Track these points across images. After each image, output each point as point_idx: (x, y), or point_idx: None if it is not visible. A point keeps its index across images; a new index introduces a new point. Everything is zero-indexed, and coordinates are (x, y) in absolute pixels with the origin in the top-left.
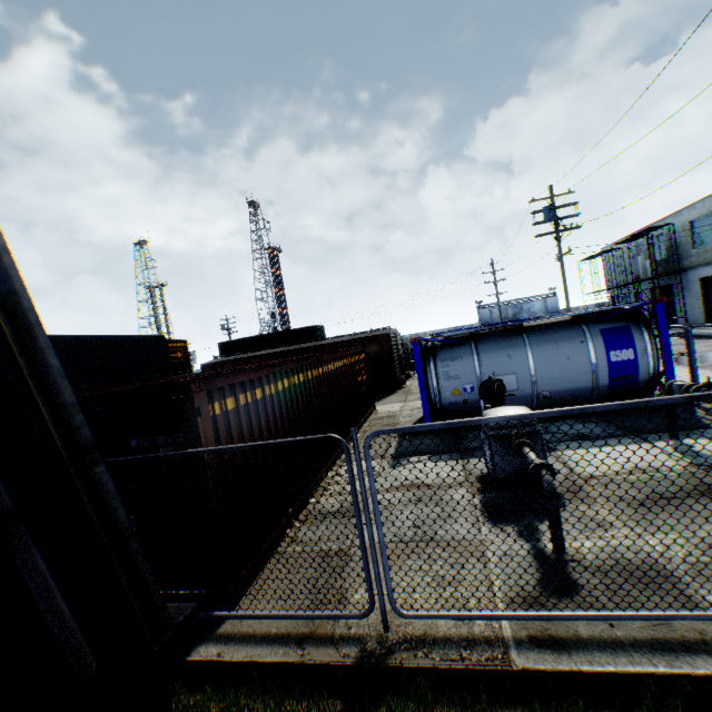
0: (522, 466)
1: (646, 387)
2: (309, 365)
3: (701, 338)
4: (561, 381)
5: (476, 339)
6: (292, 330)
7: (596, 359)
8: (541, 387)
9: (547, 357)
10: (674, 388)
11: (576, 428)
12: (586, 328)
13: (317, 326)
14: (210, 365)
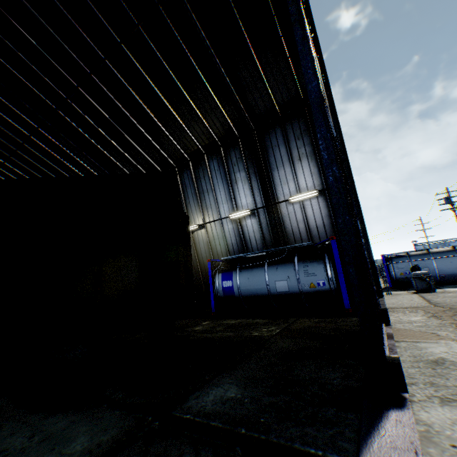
0: (425, 286)
1: None
2: None
3: None
4: (448, 270)
5: (408, 255)
6: None
7: None
8: (439, 273)
9: (440, 261)
10: None
11: (454, 286)
12: None
13: None
14: None
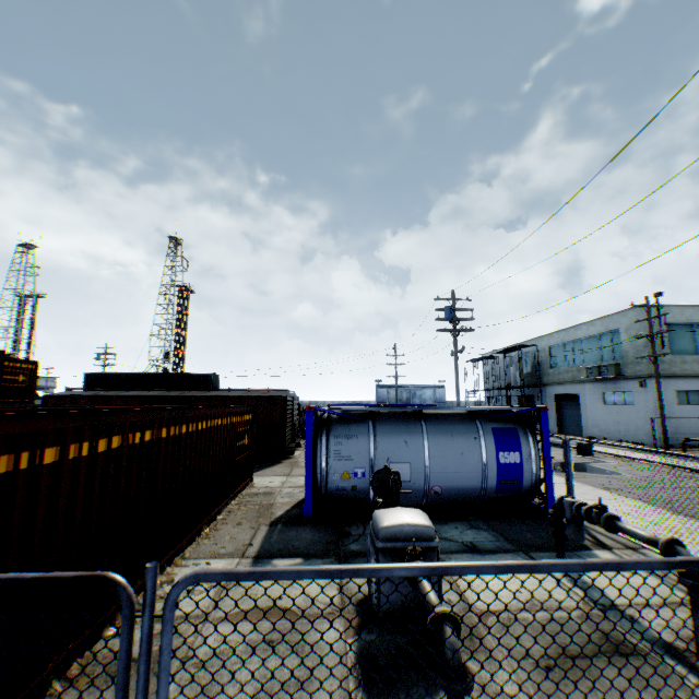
0: (412, 594)
1: (529, 494)
2: (168, 420)
3: (557, 447)
4: (453, 477)
5: (375, 419)
6: (181, 374)
7: (488, 459)
8: (433, 481)
9: (443, 449)
10: (566, 505)
11: (466, 535)
12: (481, 425)
13: (212, 375)
14: (58, 397)
